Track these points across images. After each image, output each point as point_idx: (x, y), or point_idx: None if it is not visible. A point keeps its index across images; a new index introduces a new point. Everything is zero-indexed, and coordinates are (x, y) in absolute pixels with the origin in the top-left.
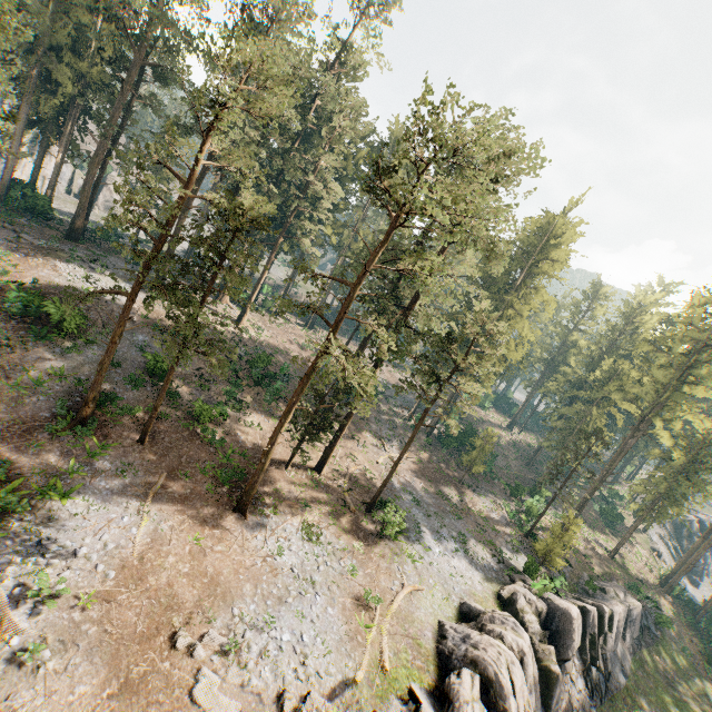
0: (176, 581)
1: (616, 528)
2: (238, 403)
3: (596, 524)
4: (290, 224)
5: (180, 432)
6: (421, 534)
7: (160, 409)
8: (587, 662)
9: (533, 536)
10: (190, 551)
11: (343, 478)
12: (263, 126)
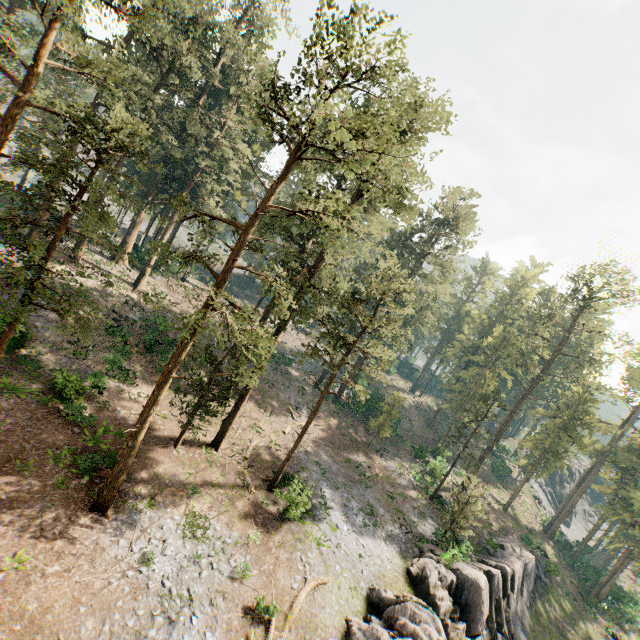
0: None
1: (505, 481)
2: (123, 372)
3: (489, 478)
4: (198, 186)
5: (33, 409)
6: (328, 510)
7: (9, 382)
8: (494, 629)
9: (437, 498)
10: (5, 580)
11: (244, 453)
12: (161, 72)
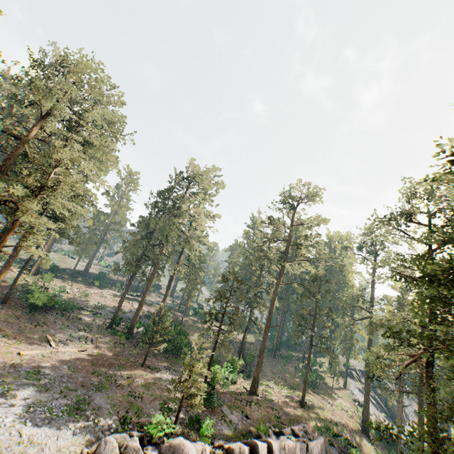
0: None
1: (319, 388)
2: None
3: (299, 386)
4: None
5: None
6: None
7: None
8: None
9: (210, 397)
10: None
11: None
12: None
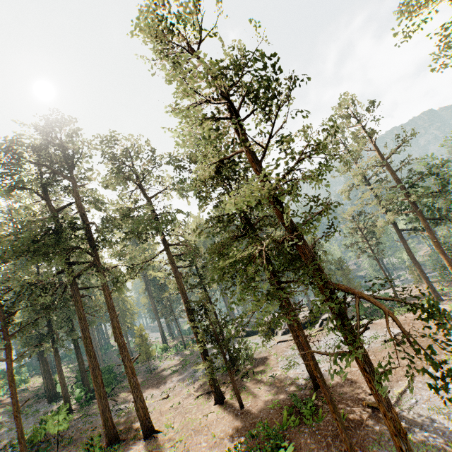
0: (391, 359)
1: None
2: None
3: None
4: None
5: None
6: None
7: None
8: None
9: (184, 347)
10: None
11: None
12: None
